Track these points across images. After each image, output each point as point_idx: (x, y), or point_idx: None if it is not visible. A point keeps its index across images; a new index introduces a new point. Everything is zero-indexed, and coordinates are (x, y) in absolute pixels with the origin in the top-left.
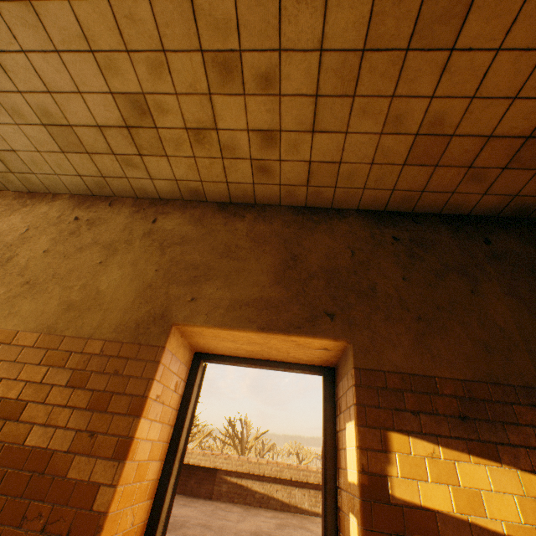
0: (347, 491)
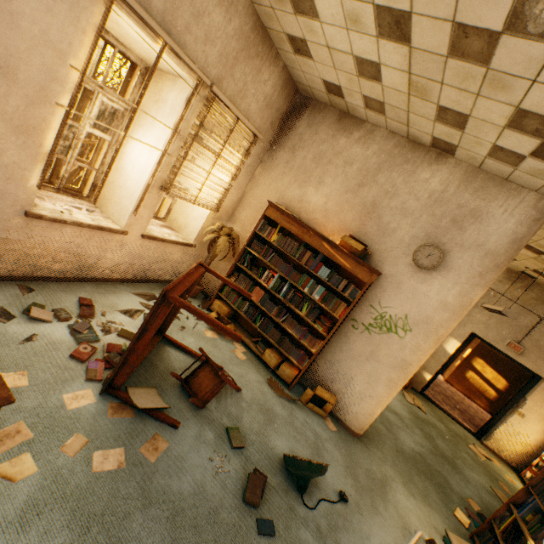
0: (461, 357)
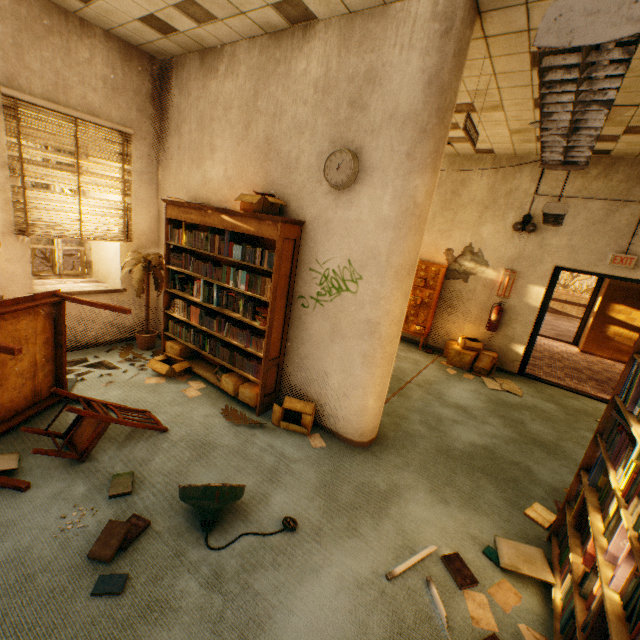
0: (592, 313)
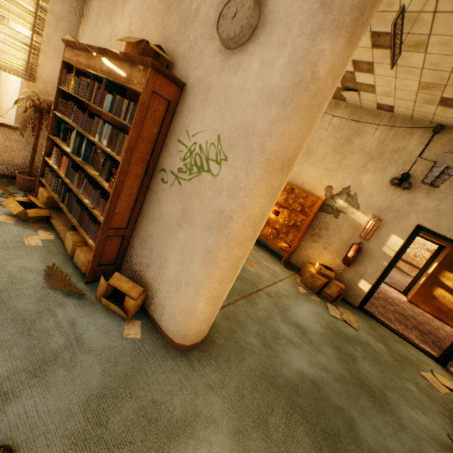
0: (426, 273)
